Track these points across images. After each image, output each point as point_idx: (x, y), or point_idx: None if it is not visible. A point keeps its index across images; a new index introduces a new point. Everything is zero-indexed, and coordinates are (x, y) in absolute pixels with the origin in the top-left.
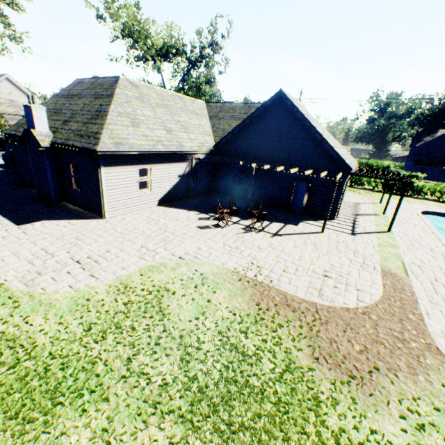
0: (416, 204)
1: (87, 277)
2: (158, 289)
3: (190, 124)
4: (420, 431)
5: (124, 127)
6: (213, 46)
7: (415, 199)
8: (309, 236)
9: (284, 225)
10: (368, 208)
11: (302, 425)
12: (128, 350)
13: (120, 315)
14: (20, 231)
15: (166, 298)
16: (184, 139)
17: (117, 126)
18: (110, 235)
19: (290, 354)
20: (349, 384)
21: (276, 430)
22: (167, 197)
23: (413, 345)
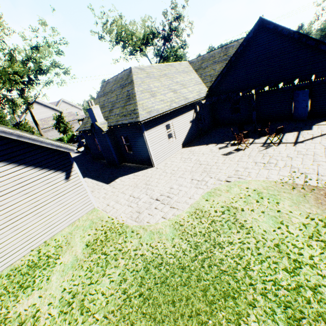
0: None
1: (169, 209)
2: (227, 209)
3: (185, 81)
4: None
5: (148, 99)
6: (177, 18)
7: None
8: None
9: (298, 133)
10: None
11: None
12: (238, 261)
13: (212, 233)
14: (111, 187)
15: (238, 215)
16: (186, 93)
17: (143, 100)
18: (165, 176)
19: None
20: None
21: None
22: (186, 140)
23: None
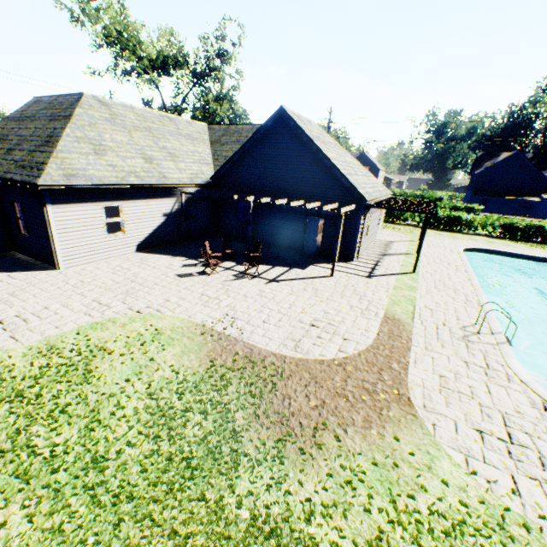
0: (462, 240)
1: (6, 339)
2: (91, 349)
3: (182, 151)
4: (344, 488)
5: (83, 155)
6: (221, 56)
7: (463, 235)
8: (313, 280)
9: (289, 269)
10: (401, 246)
11: (203, 491)
12: (23, 420)
13: (29, 381)
14: None
15: (99, 359)
16: (170, 169)
17: (71, 154)
18: (58, 288)
19: (227, 415)
20: (283, 443)
21: (170, 499)
22: (150, 241)
23: (382, 396)
